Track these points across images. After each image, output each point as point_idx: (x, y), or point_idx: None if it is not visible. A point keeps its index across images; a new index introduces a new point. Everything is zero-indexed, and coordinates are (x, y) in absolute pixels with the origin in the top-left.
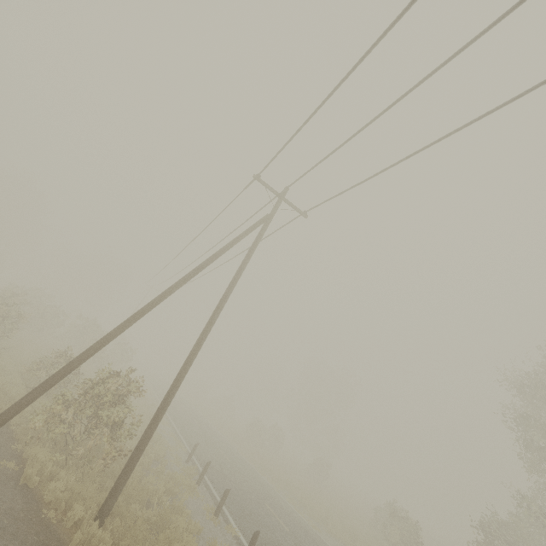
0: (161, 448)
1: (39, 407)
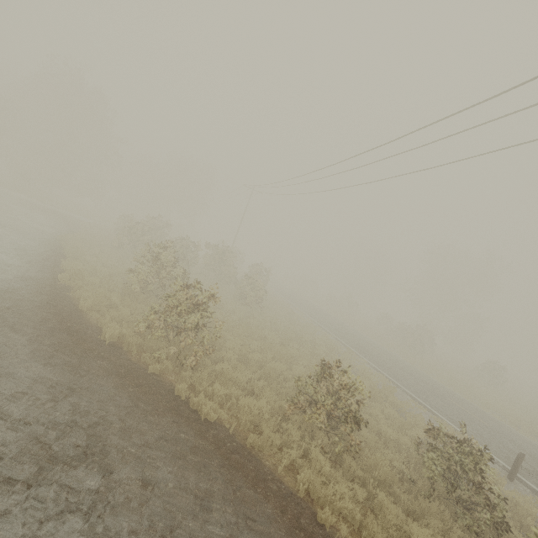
0: (520, 498)
1: (377, 506)
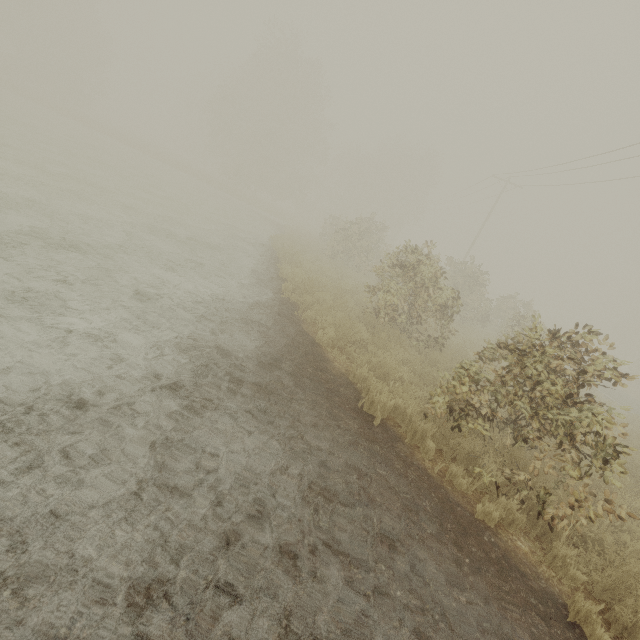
0: None
1: None
